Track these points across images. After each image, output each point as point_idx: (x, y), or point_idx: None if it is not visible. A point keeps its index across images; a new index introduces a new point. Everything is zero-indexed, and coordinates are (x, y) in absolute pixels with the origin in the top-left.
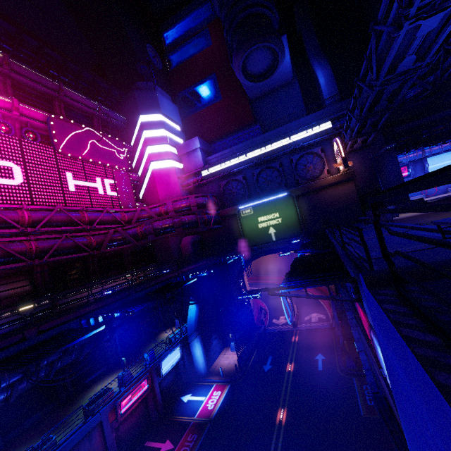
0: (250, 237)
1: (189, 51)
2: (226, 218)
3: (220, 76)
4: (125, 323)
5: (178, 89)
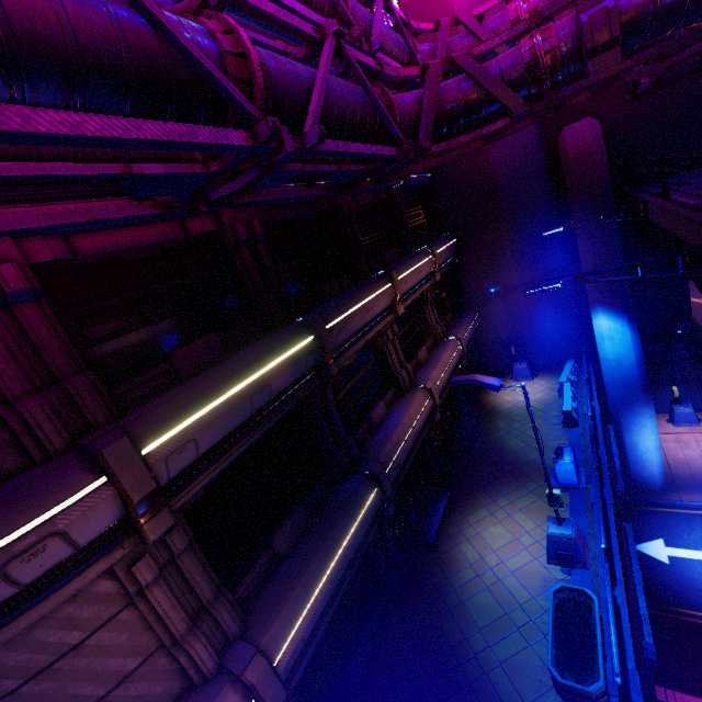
0: None
1: None
2: None
3: None
4: None
5: None
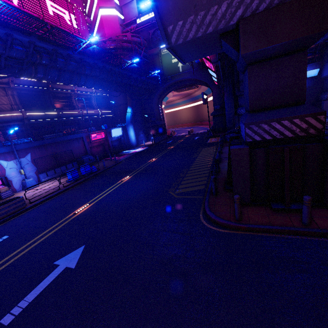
0: (166, 69)
1: None
2: (152, 56)
3: None
4: (92, 80)
5: None
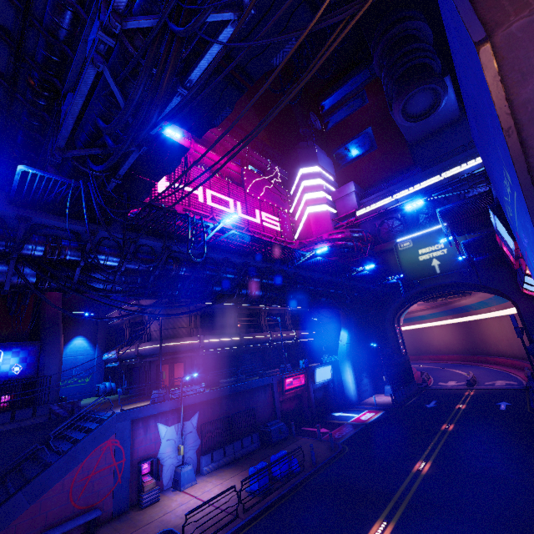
0: (409, 270)
1: (345, 112)
2: (381, 253)
3: (376, 128)
4: (301, 297)
5: (333, 146)
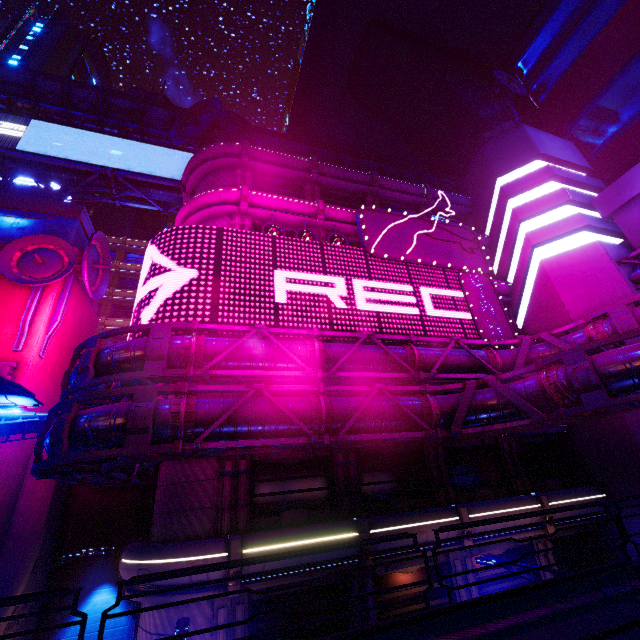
0: None
1: (576, 45)
2: None
3: None
4: None
5: (564, 119)
